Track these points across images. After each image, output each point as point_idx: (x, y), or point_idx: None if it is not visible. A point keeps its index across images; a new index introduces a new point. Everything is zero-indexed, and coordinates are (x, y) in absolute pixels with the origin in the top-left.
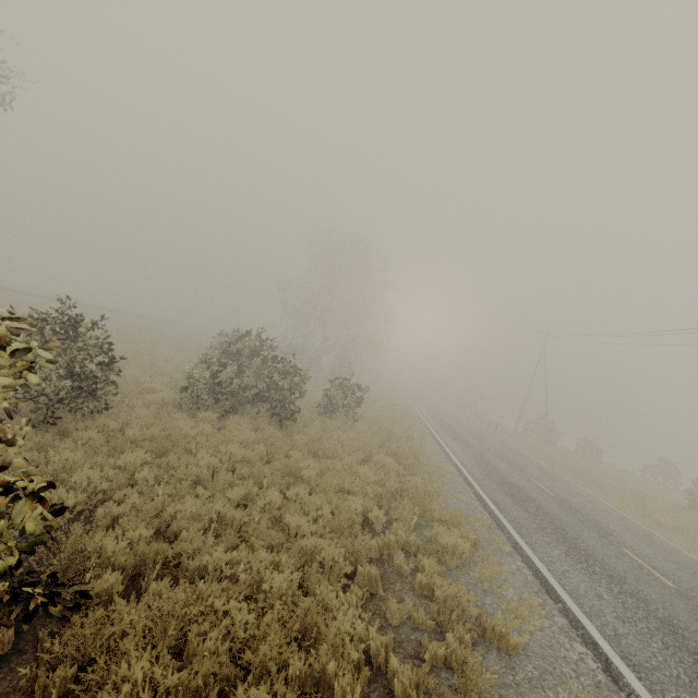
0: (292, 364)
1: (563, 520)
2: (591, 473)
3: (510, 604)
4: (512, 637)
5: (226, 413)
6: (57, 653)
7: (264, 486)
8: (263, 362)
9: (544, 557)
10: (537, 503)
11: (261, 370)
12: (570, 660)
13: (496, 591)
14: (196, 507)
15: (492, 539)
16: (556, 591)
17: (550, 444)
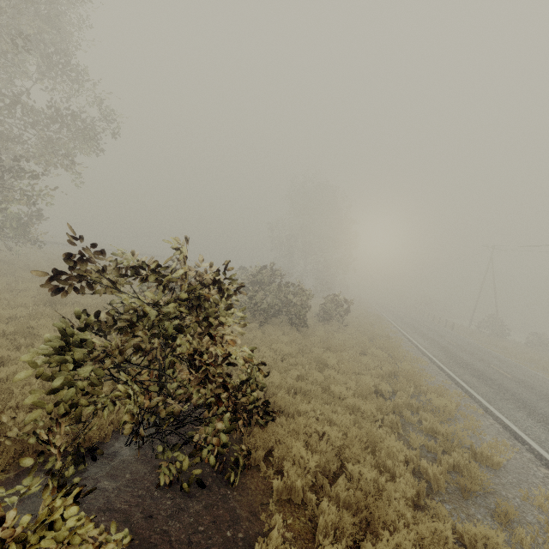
0: (301, 288)
1: (522, 394)
2: (542, 361)
3: (490, 443)
4: (495, 458)
5: (261, 324)
6: (257, 444)
7: (306, 370)
8: (280, 287)
9: (510, 417)
10: (498, 382)
11: (278, 293)
12: (538, 476)
13: (478, 435)
14: (279, 380)
15: (467, 405)
16: (523, 438)
17: (502, 338)
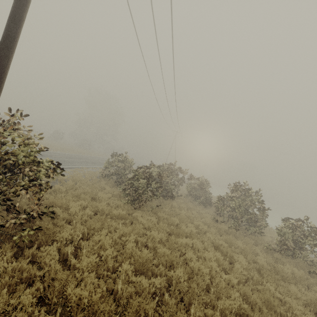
0: None
1: None
2: None
3: None
4: None
5: None
6: None
7: None
8: None
9: None
10: None
11: None
12: None
13: None
14: None
15: None
16: None
17: None
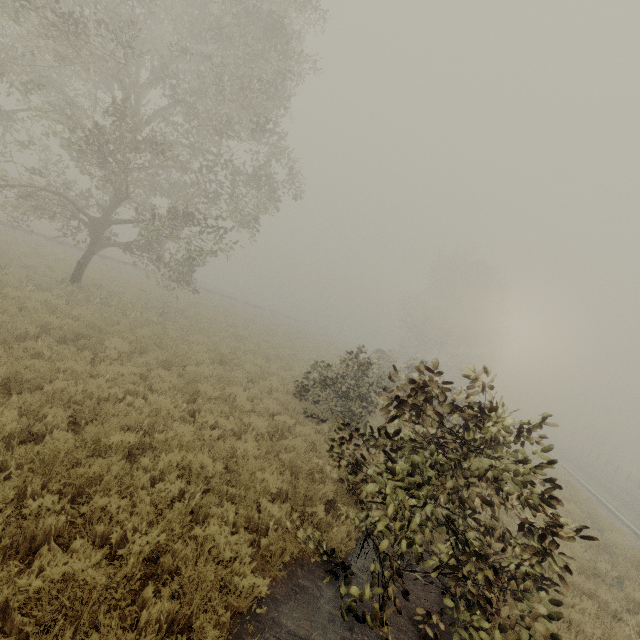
0: None
1: None
2: None
3: None
4: None
5: None
6: None
7: None
8: None
9: None
10: None
11: None
12: None
13: None
14: None
15: None
16: None
17: None
